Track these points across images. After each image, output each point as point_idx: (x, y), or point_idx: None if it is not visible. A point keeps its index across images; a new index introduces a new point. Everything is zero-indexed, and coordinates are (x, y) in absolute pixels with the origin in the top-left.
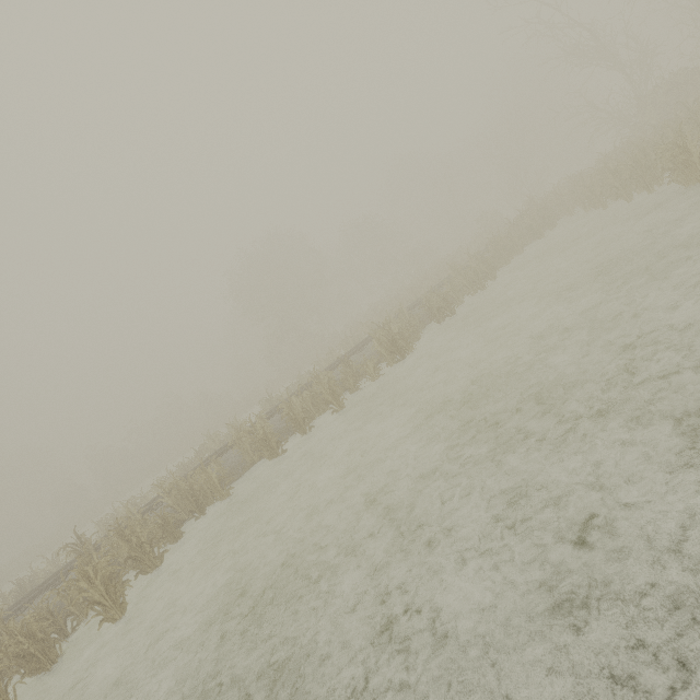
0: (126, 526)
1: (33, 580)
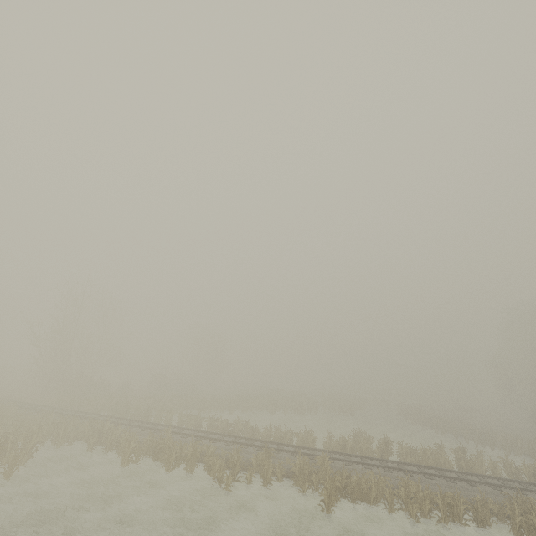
0: (382, 459)
1: (530, 514)
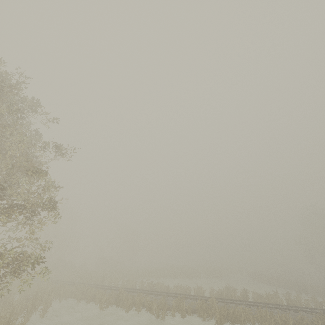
0: (244, 301)
1: None
